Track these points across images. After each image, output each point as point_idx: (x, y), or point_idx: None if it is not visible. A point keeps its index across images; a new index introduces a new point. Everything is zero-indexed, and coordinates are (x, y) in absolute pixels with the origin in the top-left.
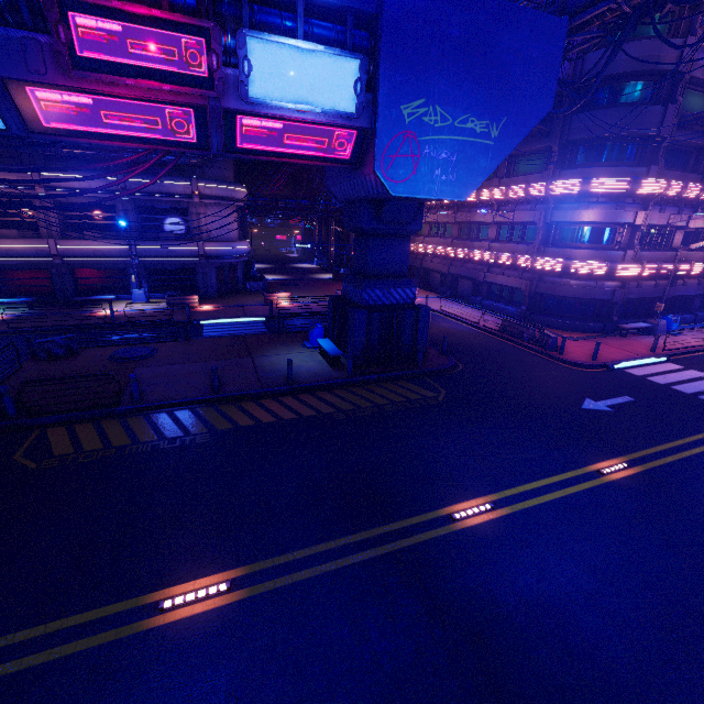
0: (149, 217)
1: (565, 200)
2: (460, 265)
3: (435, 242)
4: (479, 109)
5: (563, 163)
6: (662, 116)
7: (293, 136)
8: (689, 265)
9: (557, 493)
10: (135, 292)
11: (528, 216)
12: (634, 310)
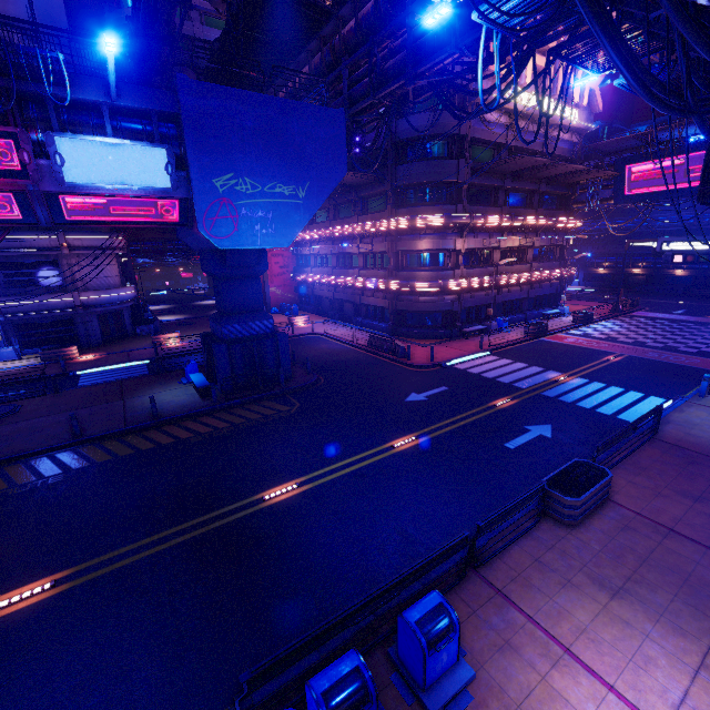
0: (12, 272)
1: (404, 233)
2: (342, 291)
3: (320, 272)
4: (283, 177)
5: (398, 203)
6: (457, 167)
7: (119, 208)
8: (506, 277)
9: (353, 467)
10: (3, 350)
11: (381, 246)
12: (476, 316)
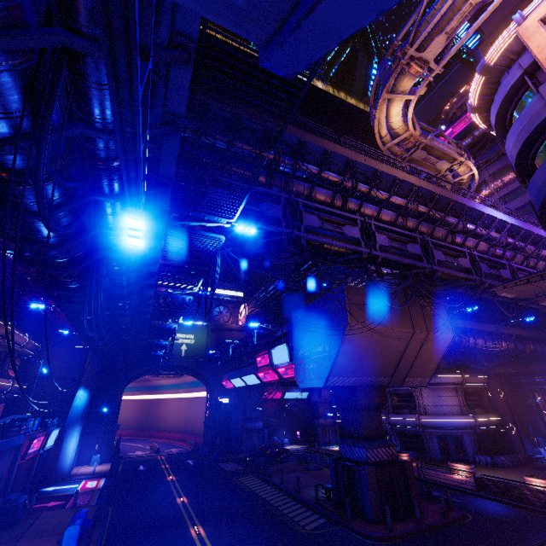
0: (398, 399)
1: None
2: None
3: None
4: (319, 341)
5: None
6: None
7: (289, 371)
8: None
9: None
10: None
11: None
12: None
